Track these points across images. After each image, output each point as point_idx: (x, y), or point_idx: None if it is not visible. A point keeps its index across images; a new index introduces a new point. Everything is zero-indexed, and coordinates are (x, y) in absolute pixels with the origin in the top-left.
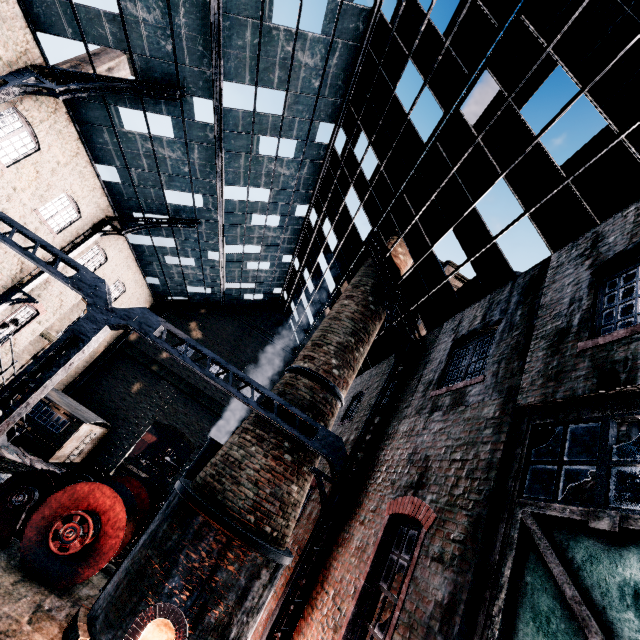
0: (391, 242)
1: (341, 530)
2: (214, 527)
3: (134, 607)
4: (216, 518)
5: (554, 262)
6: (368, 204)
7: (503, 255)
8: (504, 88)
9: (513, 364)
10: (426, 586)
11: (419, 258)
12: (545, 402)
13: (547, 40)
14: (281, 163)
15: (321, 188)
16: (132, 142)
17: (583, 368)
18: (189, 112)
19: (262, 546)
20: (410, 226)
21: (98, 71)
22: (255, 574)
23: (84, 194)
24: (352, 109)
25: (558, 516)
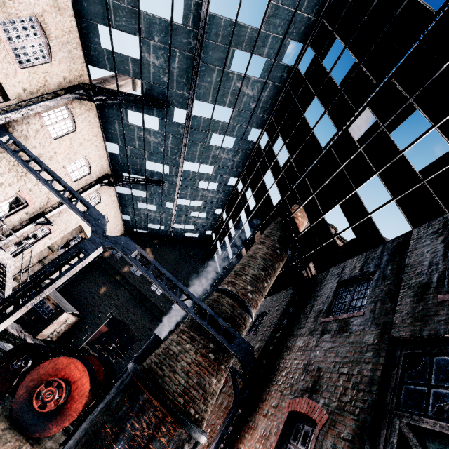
0: (293, 208)
1: (247, 419)
2: (154, 404)
3: None
4: (156, 397)
5: (415, 235)
6: (280, 182)
7: (376, 226)
8: (379, 120)
9: (387, 305)
10: None
11: (314, 221)
12: (414, 337)
13: (409, 94)
14: (223, 151)
15: (247, 168)
16: (131, 130)
17: (443, 314)
18: (170, 116)
19: (187, 424)
20: (309, 199)
21: (113, 86)
22: (180, 447)
23: (95, 159)
24: (274, 122)
25: (430, 429)
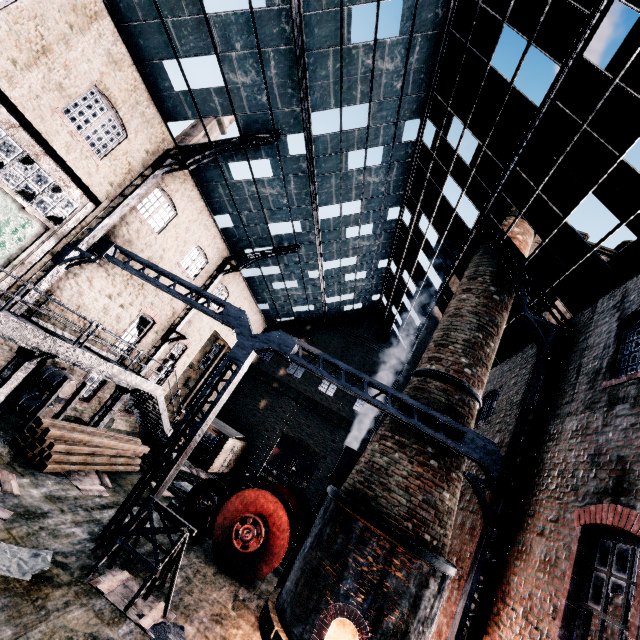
0: (504, 224)
1: (512, 541)
2: (375, 533)
3: (316, 604)
4: (376, 524)
5: None
6: (471, 189)
7: None
8: None
9: None
10: None
11: (548, 234)
12: None
13: None
14: (369, 172)
15: (412, 186)
16: (240, 190)
17: None
18: (284, 150)
19: (426, 554)
20: (530, 201)
21: (197, 139)
22: (423, 583)
23: (208, 243)
24: (439, 98)
25: None
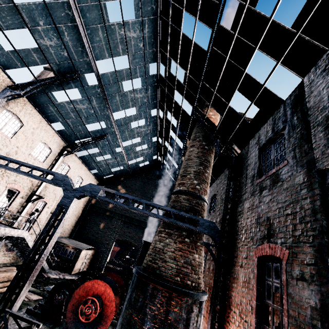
0: (205, 111)
1: (230, 273)
2: (159, 289)
3: None
4: (159, 284)
5: (307, 82)
6: (186, 95)
7: (272, 92)
8: (242, 0)
9: (304, 147)
10: (300, 298)
11: (223, 112)
12: None
13: None
14: (136, 92)
15: (160, 97)
16: (63, 107)
17: None
18: (85, 82)
19: (189, 293)
20: (213, 98)
21: None
22: (190, 310)
23: (50, 140)
24: (163, 51)
25: None
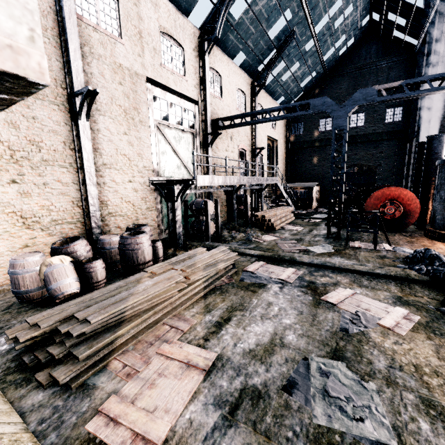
0: None
1: None
2: None
3: None
4: None
5: None
6: None
7: None
8: None
9: None
10: None
11: None
12: None
13: None
14: None
15: None
16: (242, 24)
17: None
18: None
19: None
20: None
21: None
22: None
23: (240, 82)
24: None
25: None
